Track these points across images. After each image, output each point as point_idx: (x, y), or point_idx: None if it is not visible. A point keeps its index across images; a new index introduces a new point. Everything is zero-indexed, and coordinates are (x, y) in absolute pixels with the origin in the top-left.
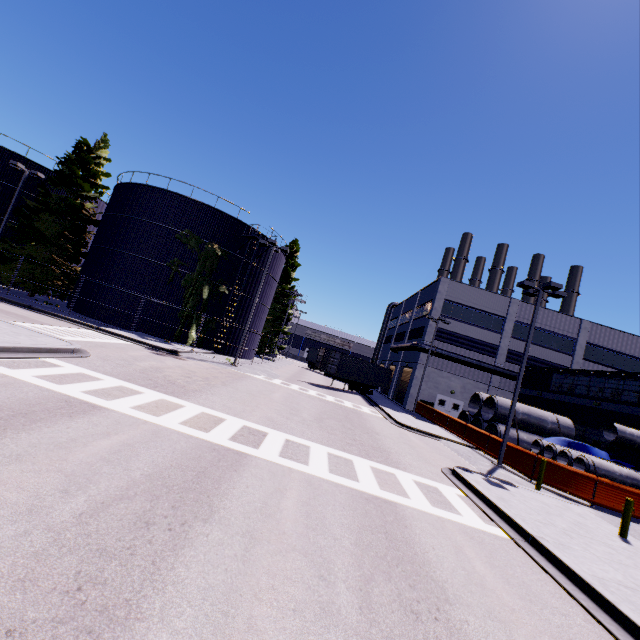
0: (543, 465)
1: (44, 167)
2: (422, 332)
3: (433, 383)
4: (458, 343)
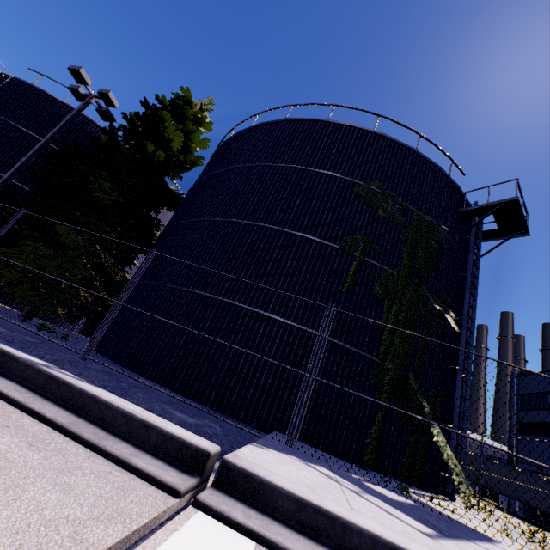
0: None
1: None
2: None
3: None
4: None
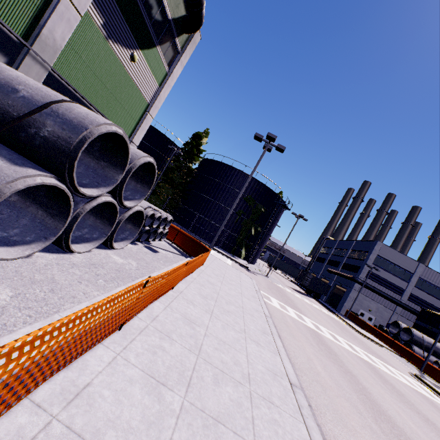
0: None
1: (171, 140)
2: (356, 269)
3: (359, 302)
4: (379, 282)
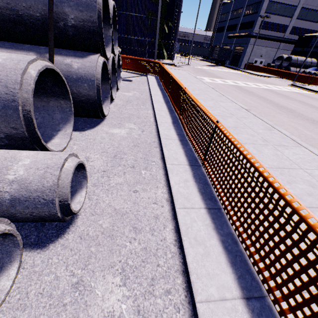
0: (313, 78)
1: None
2: (251, 25)
3: (253, 53)
4: (269, 28)
